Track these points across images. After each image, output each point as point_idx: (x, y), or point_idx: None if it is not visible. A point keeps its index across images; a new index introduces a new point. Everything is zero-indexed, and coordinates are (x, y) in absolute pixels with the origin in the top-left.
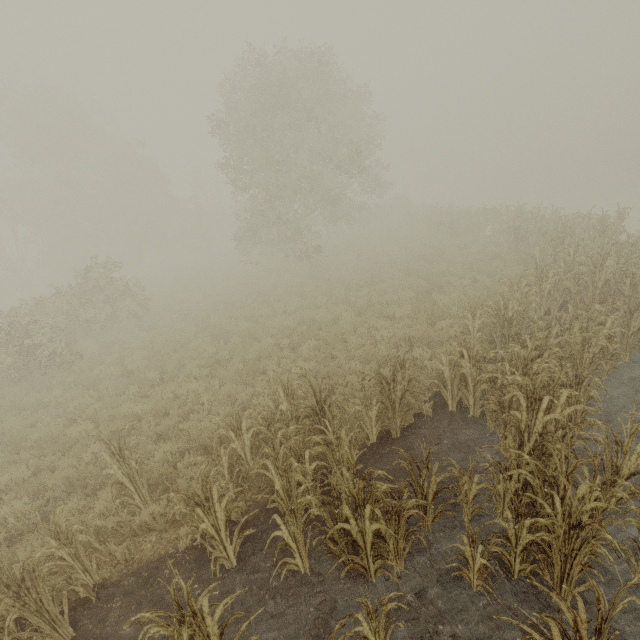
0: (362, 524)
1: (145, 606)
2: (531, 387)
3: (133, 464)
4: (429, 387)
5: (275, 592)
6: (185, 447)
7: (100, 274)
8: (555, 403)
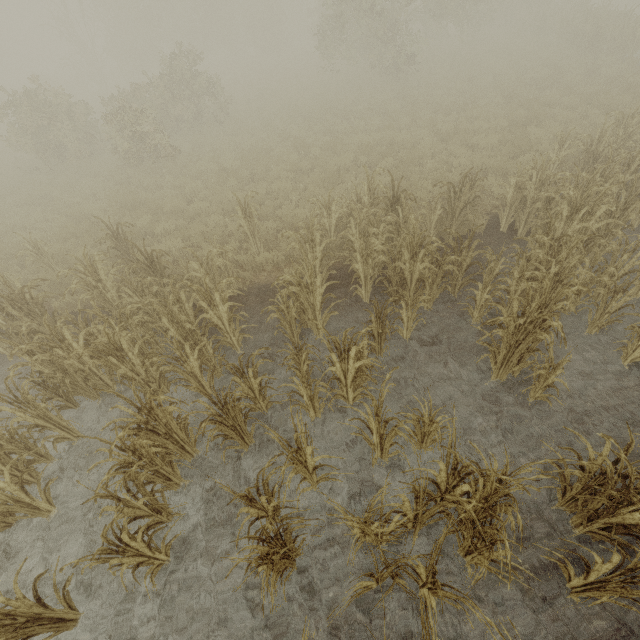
0: (413, 267)
1: (267, 302)
2: (577, 200)
3: (255, 221)
4: (489, 212)
5: (345, 307)
6: (282, 226)
7: (184, 65)
8: (592, 218)
